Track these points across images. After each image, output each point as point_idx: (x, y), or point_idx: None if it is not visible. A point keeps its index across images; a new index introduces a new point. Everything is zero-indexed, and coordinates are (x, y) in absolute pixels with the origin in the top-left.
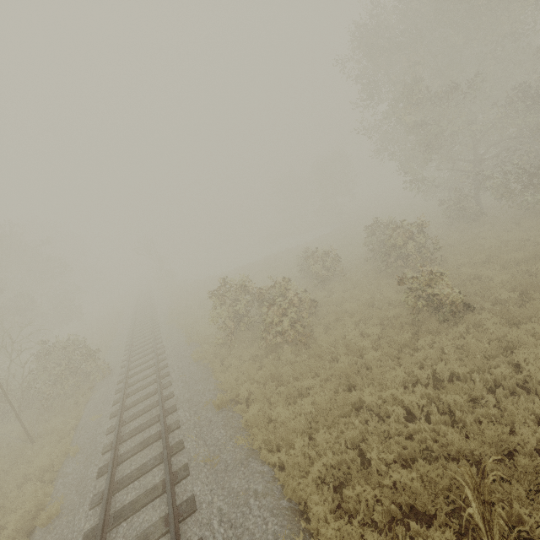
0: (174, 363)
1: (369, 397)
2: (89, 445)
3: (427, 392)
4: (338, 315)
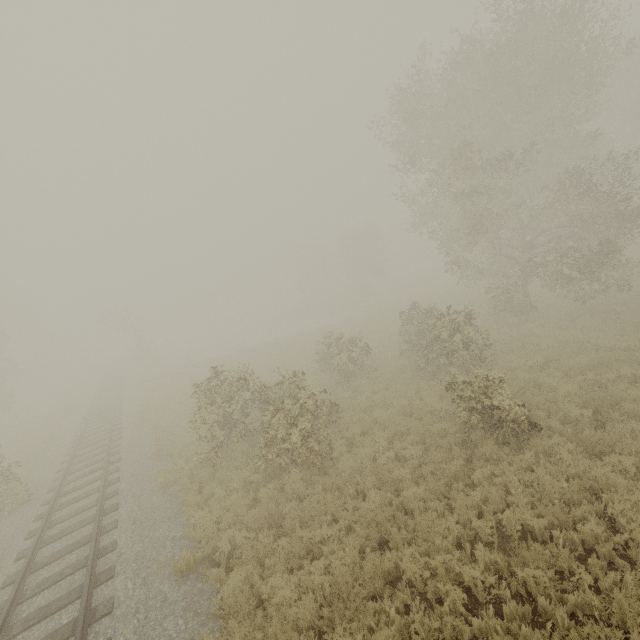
0: (129, 488)
1: (410, 566)
2: None
3: (493, 559)
4: (366, 427)
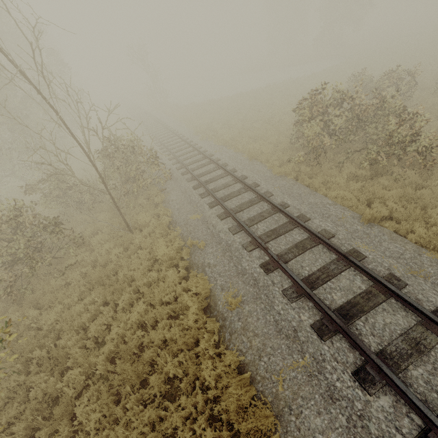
0: (251, 175)
1: None
2: (212, 241)
3: None
4: None
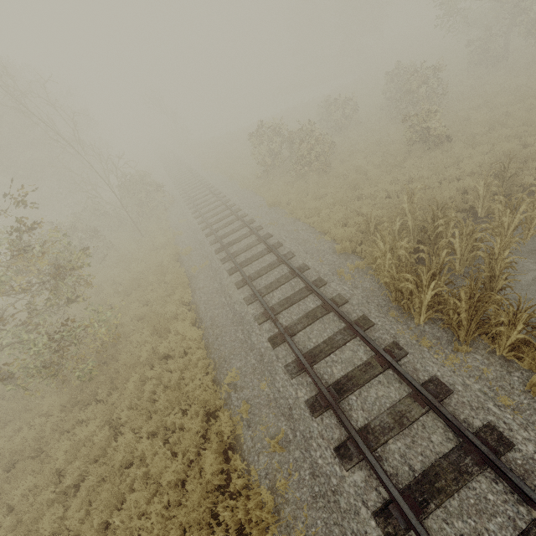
0: (225, 191)
1: (367, 191)
2: (188, 231)
3: (402, 187)
4: (352, 153)
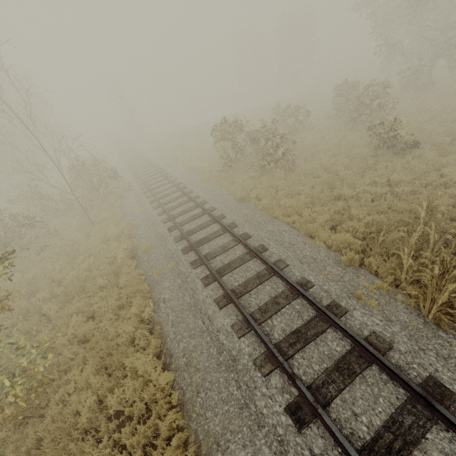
0: (185, 181)
1: (347, 192)
2: (146, 222)
3: (384, 189)
4: (314, 153)
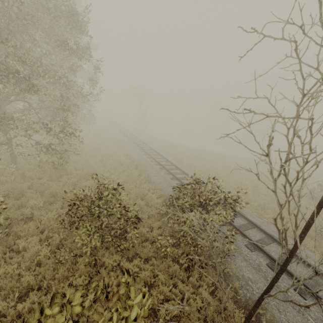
0: None
1: None
2: None
3: None
4: None
